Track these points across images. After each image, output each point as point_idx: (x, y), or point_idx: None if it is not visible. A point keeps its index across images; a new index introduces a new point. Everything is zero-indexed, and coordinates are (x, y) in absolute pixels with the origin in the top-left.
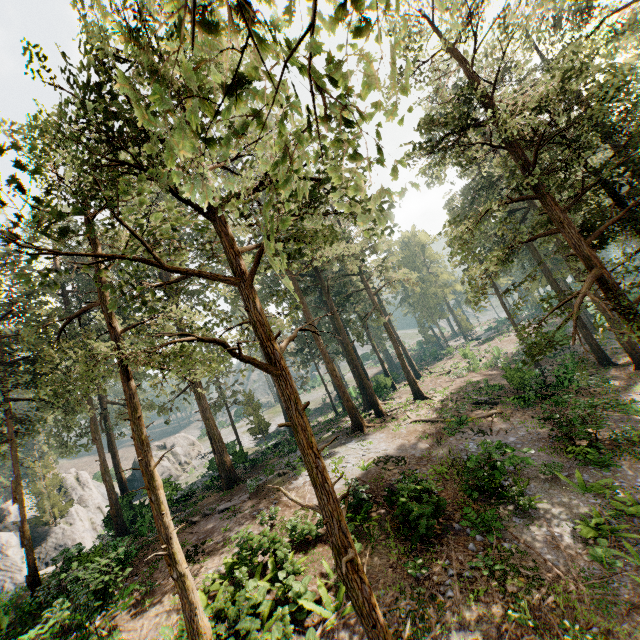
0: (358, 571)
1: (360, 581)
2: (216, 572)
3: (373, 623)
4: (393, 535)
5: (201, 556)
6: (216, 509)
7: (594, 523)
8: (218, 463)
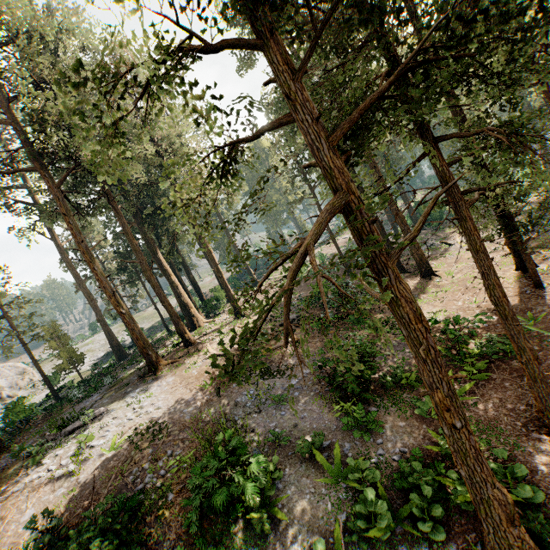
0: None
1: None
2: None
3: None
4: None
5: None
6: None
7: None
8: None
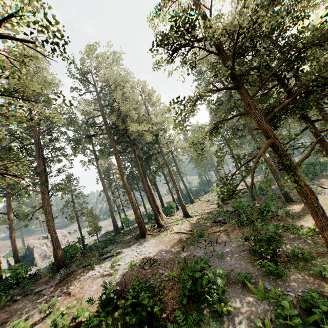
0: None
1: None
2: None
3: None
4: None
5: None
6: (34, 290)
7: None
8: (53, 255)
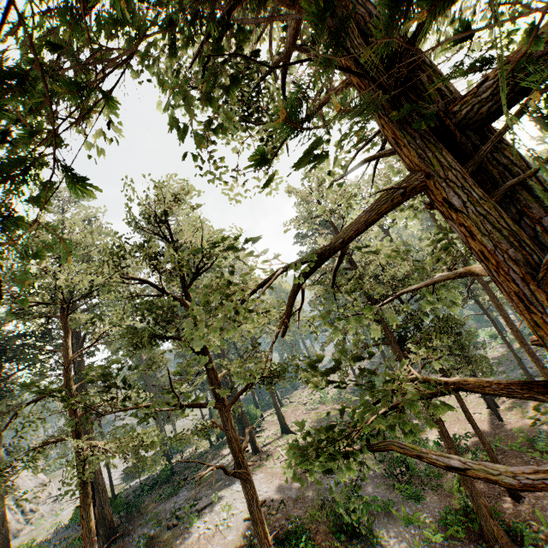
0: None
1: None
2: None
3: None
4: None
5: None
6: None
7: None
8: (98, 517)
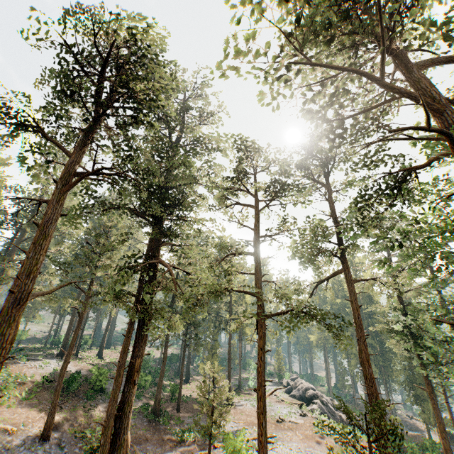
0: (66, 368)
1: (65, 370)
2: None
3: (61, 380)
4: None
5: None
6: None
7: None
8: None
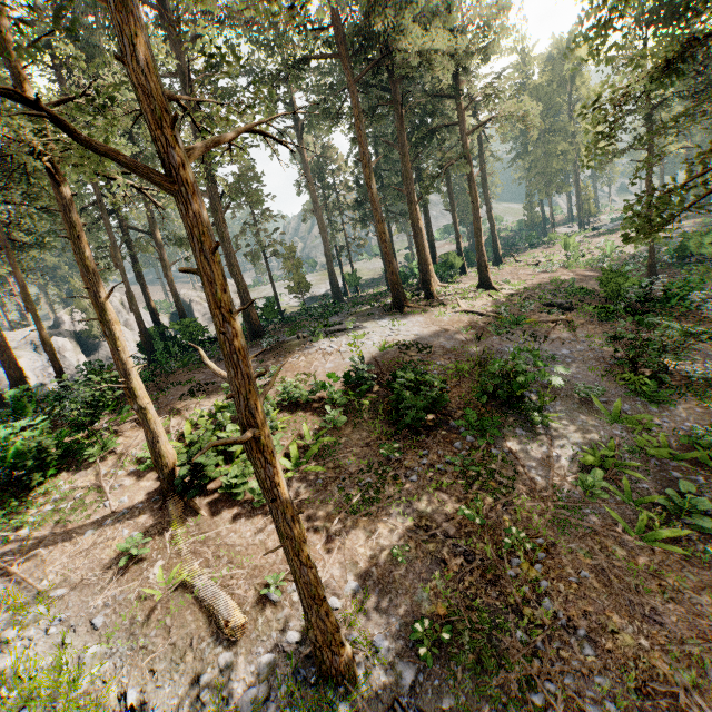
0: (264, 452)
1: (264, 461)
2: (209, 410)
3: (273, 499)
4: (382, 417)
5: (200, 394)
6: None
7: (602, 454)
8: (243, 314)
